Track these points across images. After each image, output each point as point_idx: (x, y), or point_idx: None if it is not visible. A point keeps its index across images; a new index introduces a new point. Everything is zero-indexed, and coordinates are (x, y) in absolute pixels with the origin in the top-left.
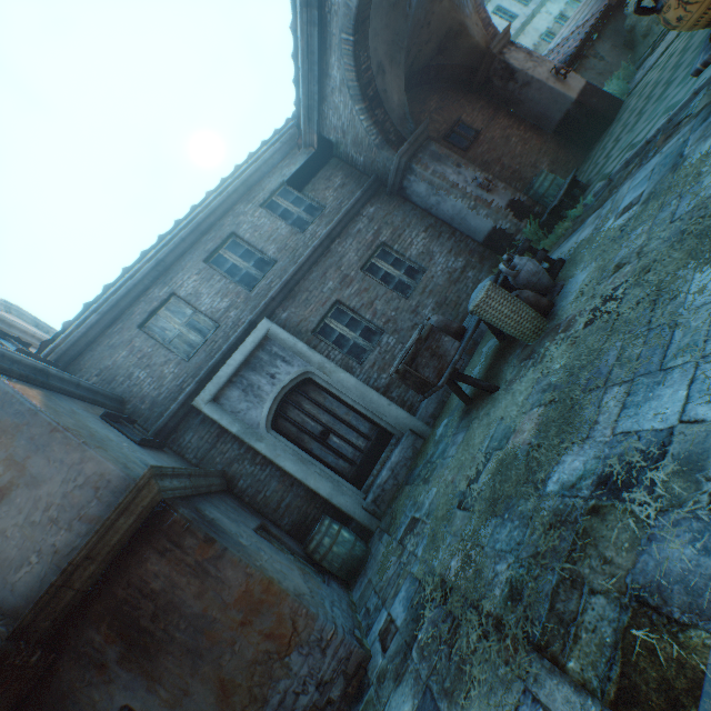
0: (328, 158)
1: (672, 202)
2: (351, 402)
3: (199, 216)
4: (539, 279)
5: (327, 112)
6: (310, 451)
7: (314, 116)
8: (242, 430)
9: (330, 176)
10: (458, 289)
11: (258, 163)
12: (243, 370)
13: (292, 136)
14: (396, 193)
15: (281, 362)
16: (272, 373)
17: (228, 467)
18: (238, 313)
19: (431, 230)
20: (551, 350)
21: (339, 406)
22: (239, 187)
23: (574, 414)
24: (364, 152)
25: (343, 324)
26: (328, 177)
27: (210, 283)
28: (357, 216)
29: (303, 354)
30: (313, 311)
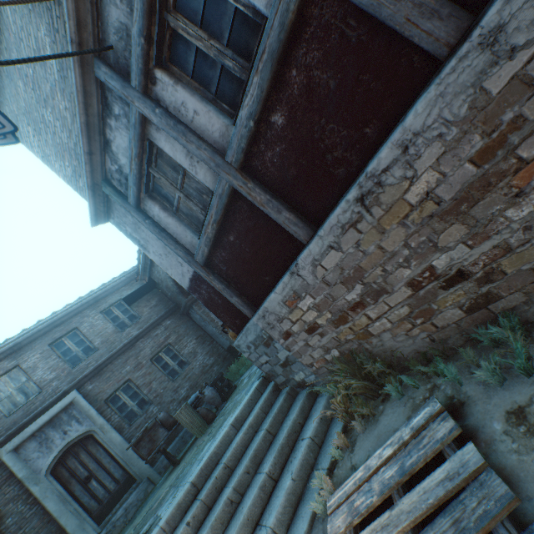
0: (153, 288)
1: (242, 391)
2: (115, 454)
3: (57, 316)
4: (214, 400)
5: (154, 270)
6: (73, 492)
7: (148, 270)
8: (27, 475)
9: (151, 298)
10: (206, 377)
11: (108, 287)
12: (46, 426)
13: (135, 273)
14: (185, 314)
15: (76, 422)
16: (66, 430)
17: (4, 505)
18: (59, 383)
19: (200, 338)
20: (194, 450)
21: (106, 456)
22: (91, 300)
23: (164, 497)
24: (171, 292)
25: (128, 395)
26: (149, 299)
27: (47, 360)
28: (159, 325)
29: (93, 417)
30: (111, 385)
